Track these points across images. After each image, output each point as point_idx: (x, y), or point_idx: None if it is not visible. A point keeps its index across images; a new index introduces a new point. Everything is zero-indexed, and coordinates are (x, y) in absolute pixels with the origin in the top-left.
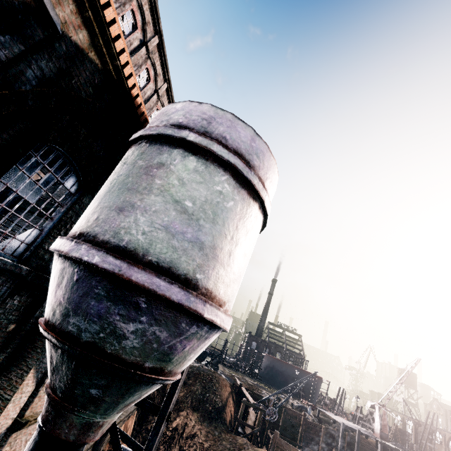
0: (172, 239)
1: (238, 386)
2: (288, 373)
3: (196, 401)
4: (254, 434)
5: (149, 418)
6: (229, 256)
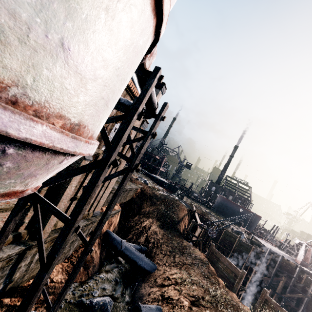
0: None
1: (193, 211)
2: (234, 209)
3: (159, 215)
4: (197, 241)
5: (130, 219)
6: None
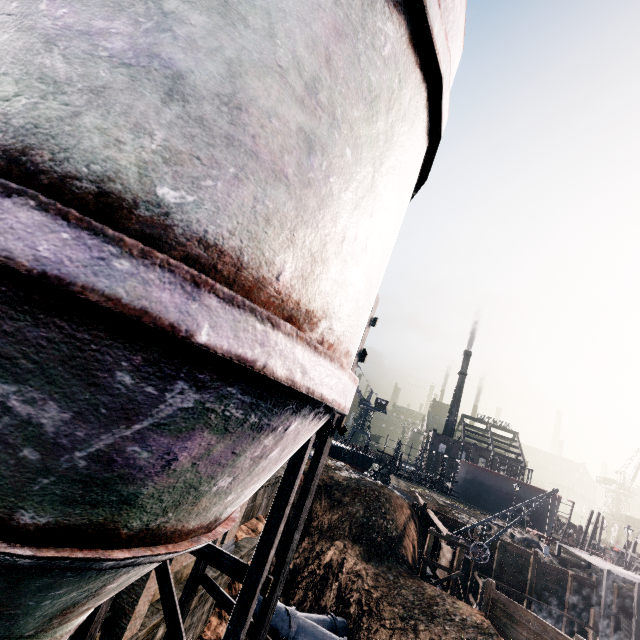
0: (40, 51)
1: (421, 507)
2: (501, 488)
3: (356, 528)
4: (451, 580)
5: None
6: (307, 155)
